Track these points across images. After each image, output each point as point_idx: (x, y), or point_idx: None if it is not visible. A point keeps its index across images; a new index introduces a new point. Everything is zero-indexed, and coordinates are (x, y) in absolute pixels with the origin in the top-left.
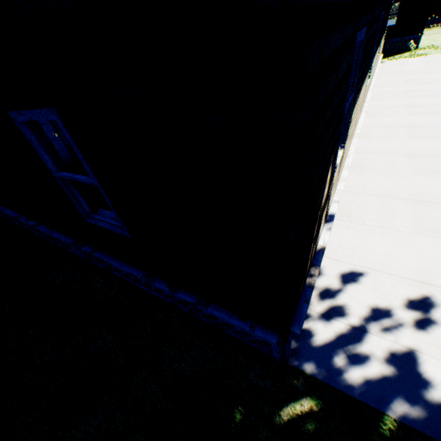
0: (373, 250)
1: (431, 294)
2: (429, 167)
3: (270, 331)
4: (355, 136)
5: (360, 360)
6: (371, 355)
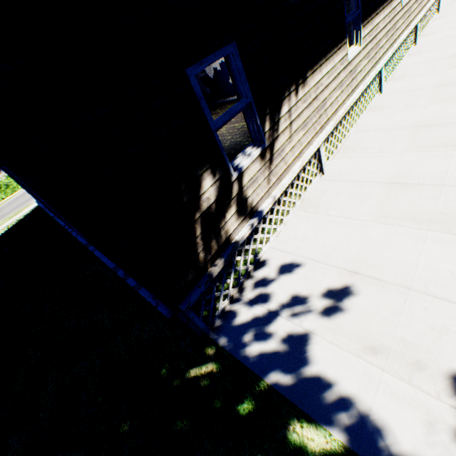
0: (322, 241)
1: (355, 283)
2: (434, 139)
3: (166, 307)
4: (334, 119)
5: (263, 338)
6: (274, 334)
